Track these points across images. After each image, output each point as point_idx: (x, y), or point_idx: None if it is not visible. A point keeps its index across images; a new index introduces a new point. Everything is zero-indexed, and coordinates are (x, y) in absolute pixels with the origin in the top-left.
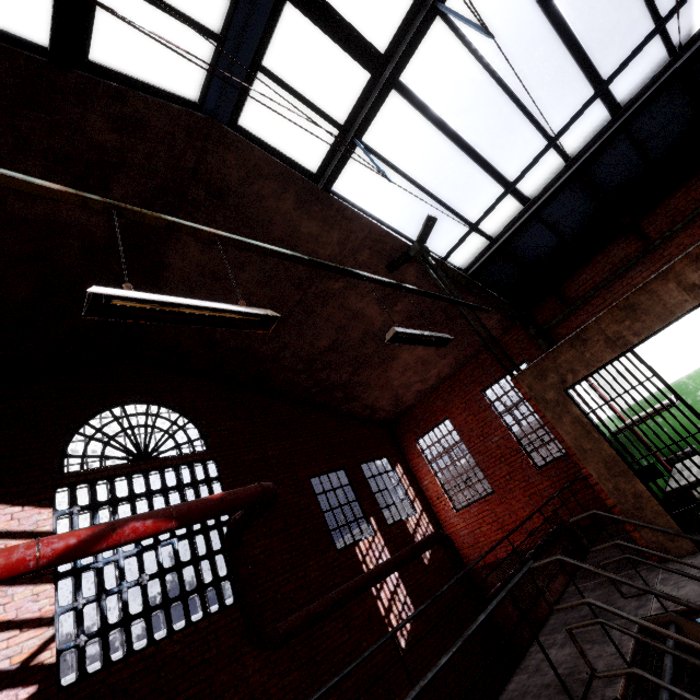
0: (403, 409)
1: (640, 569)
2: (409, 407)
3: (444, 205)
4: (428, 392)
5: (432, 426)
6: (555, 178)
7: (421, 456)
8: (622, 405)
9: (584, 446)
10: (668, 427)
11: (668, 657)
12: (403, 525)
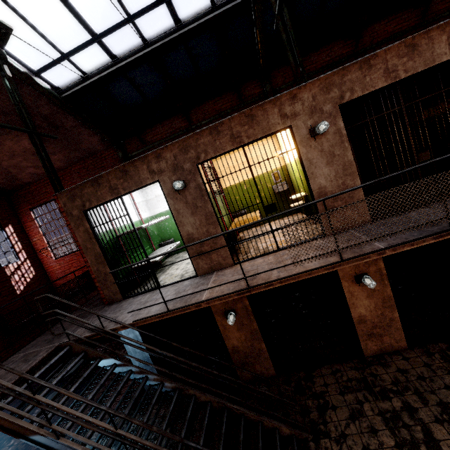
0: (20, 184)
1: (99, 307)
2: (27, 183)
3: (24, 19)
4: (44, 175)
5: (45, 201)
6: (134, 51)
7: (34, 221)
8: (154, 213)
9: (87, 246)
10: (169, 227)
11: (41, 371)
12: (0, 270)
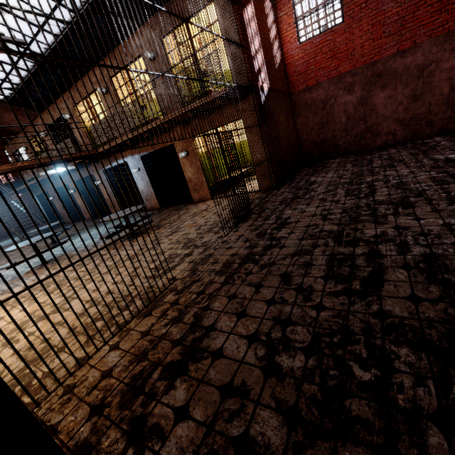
0: None
1: None
2: None
3: None
4: None
5: None
6: (20, 83)
7: None
8: None
9: None
10: None
11: None
12: None
